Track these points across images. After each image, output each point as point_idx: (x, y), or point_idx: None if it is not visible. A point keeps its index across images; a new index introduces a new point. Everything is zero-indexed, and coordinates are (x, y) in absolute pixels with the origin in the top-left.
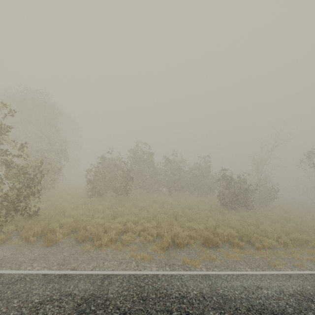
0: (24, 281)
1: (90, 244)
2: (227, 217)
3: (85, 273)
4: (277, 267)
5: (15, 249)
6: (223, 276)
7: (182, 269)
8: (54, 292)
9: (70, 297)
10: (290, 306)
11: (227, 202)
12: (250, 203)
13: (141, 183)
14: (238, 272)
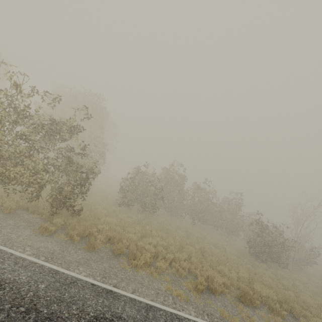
0: (77, 285)
1: (126, 261)
2: (259, 271)
3: (128, 295)
4: None
5: (62, 245)
6: None
7: None
8: (105, 309)
9: (120, 321)
10: None
11: (258, 252)
12: (284, 261)
13: (167, 203)
14: None
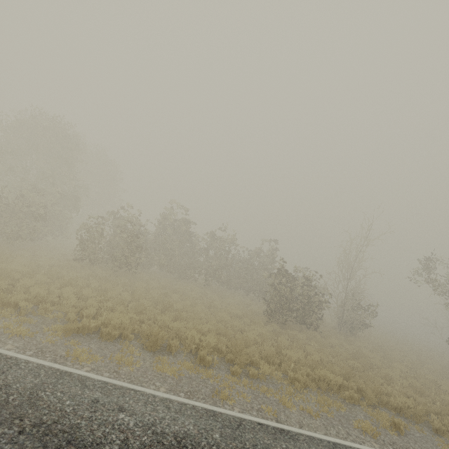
0: None
1: None
2: (252, 329)
3: None
4: (221, 402)
5: None
6: (91, 382)
7: (50, 359)
8: None
9: None
10: (122, 443)
11: (272, 310)
12: (312, 320)
13: (163, 260)
14: (131, 385)
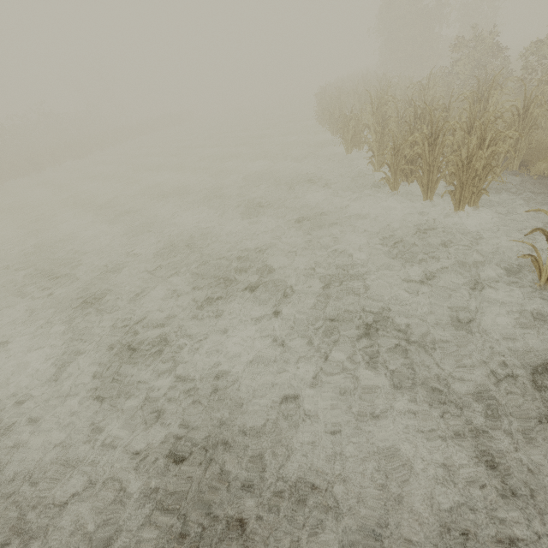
0: None
1: None
2: None
3: None
4: None
5: None
6: None
7: None
8: None
9: None
10: None
11: None
12: None
13: None
14: None
